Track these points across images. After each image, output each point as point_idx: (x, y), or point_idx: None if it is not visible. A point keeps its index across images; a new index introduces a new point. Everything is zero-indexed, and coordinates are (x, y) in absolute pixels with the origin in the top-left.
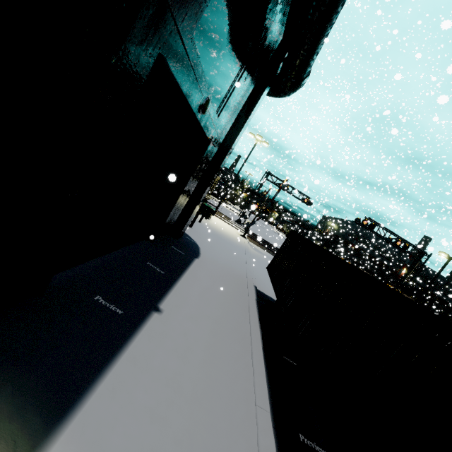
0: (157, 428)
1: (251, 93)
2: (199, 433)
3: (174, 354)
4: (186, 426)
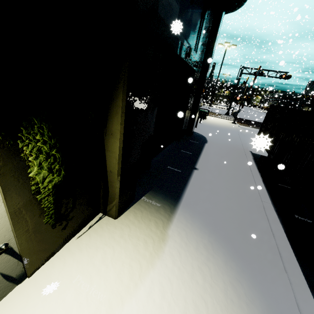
0: (213, 205)
1: (213, 21)
2: (233, 207)
3: (211, 184)
4: (226, 205)
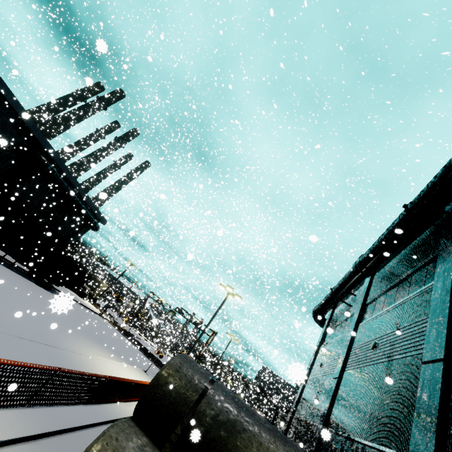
0: None
1: (81, 228)
2: None
3: None
4: None
